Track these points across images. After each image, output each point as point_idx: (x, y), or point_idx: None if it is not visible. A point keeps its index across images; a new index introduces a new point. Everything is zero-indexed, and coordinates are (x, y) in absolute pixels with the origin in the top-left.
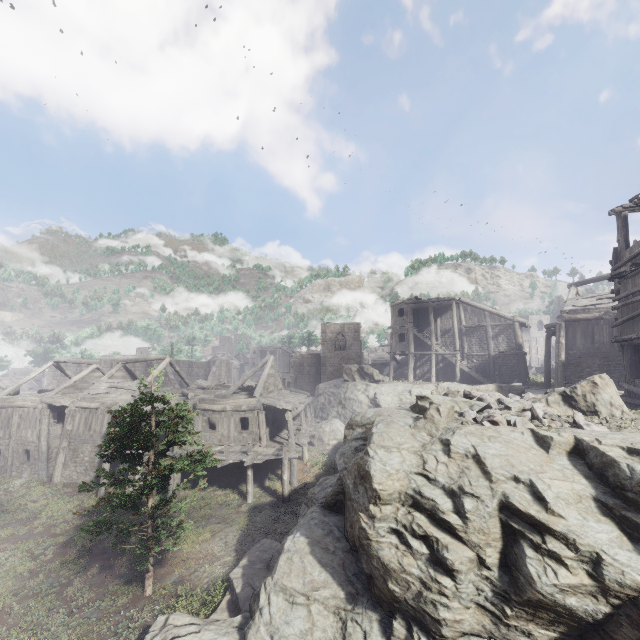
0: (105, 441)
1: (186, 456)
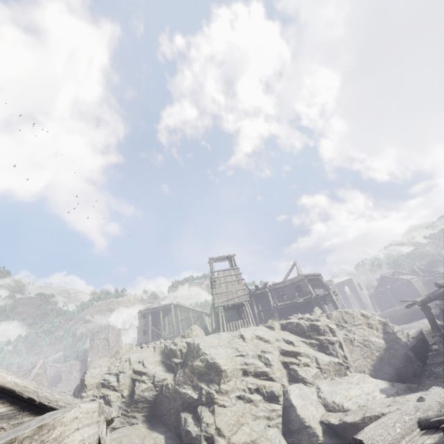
0: None
1: None
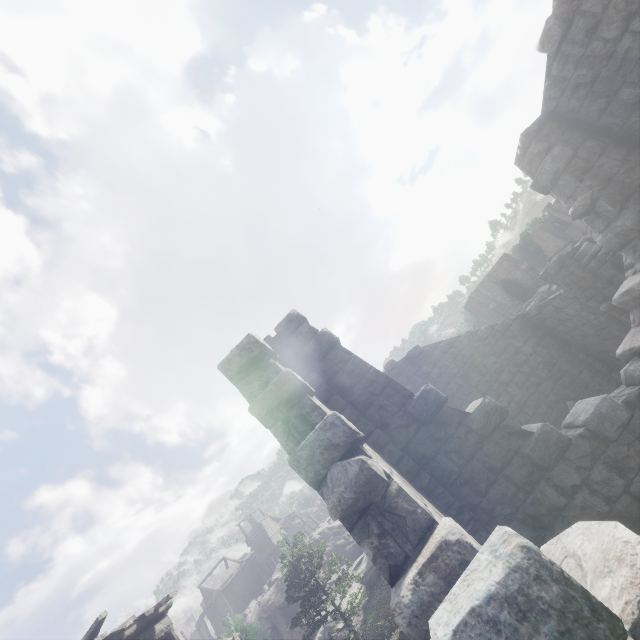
0: None
1: None
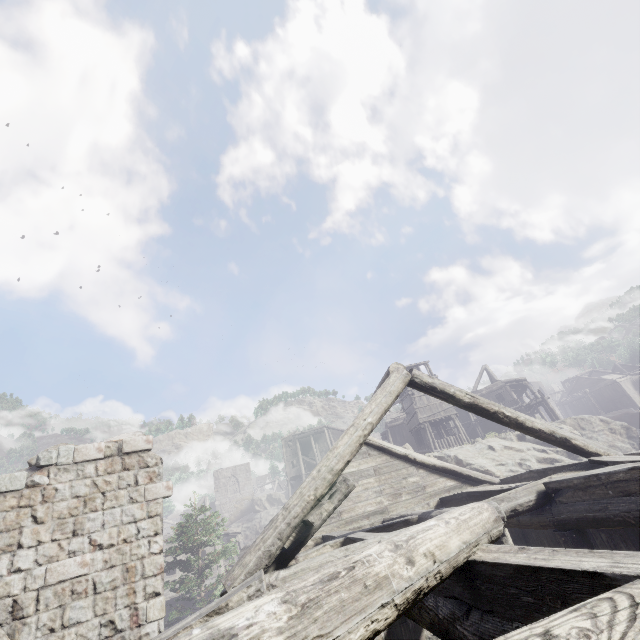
0: (174, 548)
1: (223, 547)
